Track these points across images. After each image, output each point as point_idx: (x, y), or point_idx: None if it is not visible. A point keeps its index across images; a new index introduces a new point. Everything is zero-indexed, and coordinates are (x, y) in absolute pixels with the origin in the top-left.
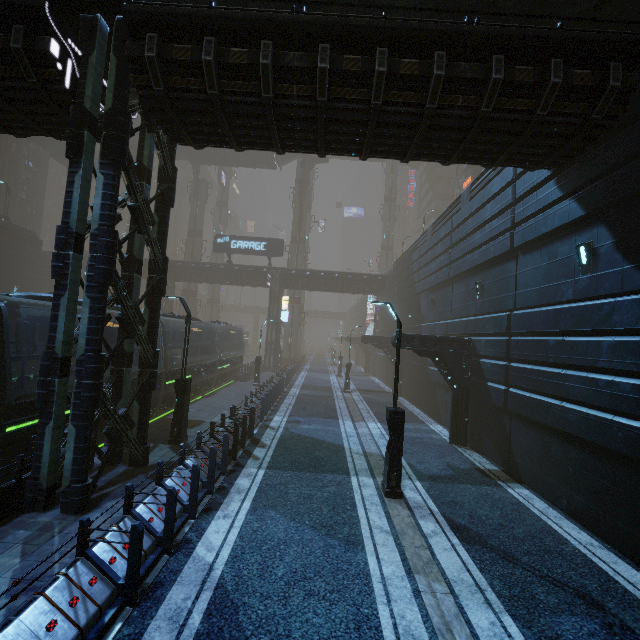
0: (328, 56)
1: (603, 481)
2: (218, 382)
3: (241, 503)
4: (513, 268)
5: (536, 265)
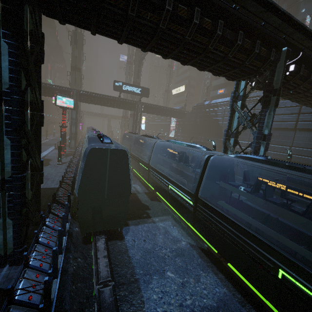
0: None
1: None
2: None
3: None
4: (293, 134)
5: (305, 136)
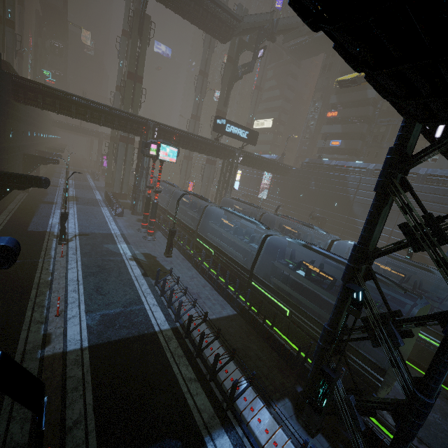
0: None
1: None
2: None
3: None
4: None
5: None
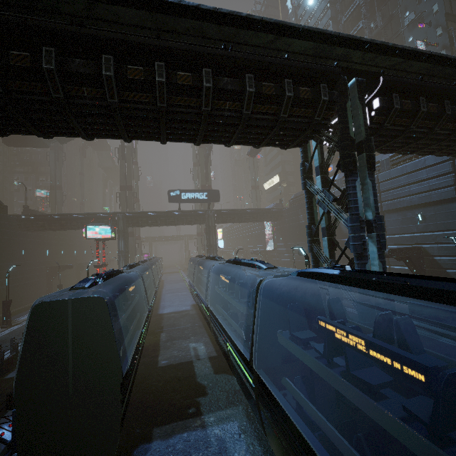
0: None
1: None
2: None
3: None
4: None
5: None
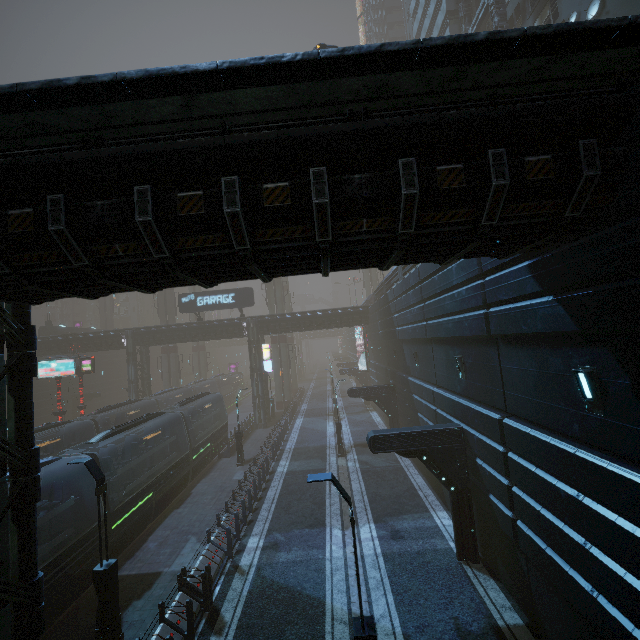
0: (149, 202)
1: None
2: (196, 471)
3: None
4: (495, 357)
5: (523, 367)
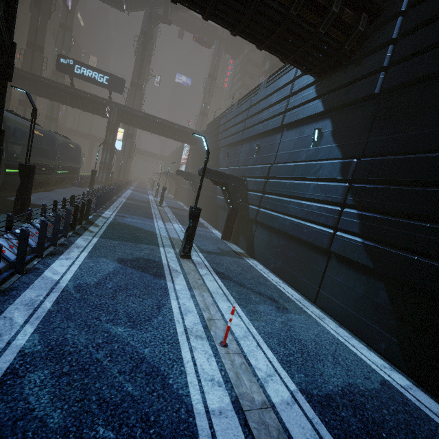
0: None
1: (292, 254)
2: (56, 183)
3: (80, 253)
4: (279, 138)
5: (291, 138)
